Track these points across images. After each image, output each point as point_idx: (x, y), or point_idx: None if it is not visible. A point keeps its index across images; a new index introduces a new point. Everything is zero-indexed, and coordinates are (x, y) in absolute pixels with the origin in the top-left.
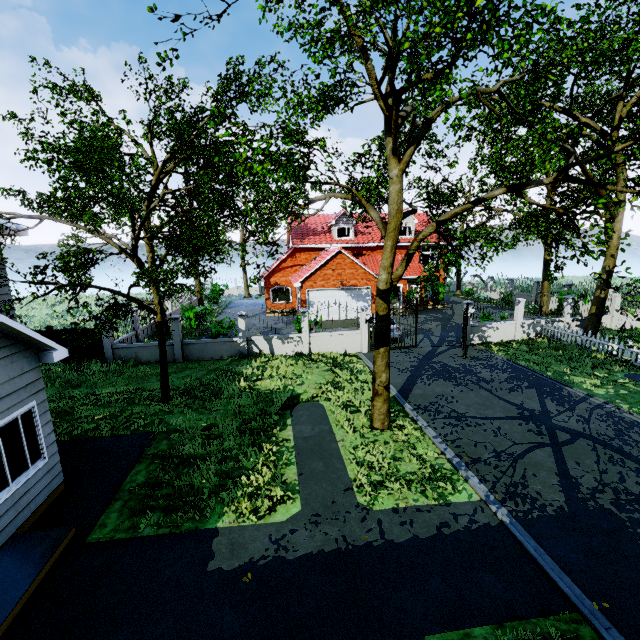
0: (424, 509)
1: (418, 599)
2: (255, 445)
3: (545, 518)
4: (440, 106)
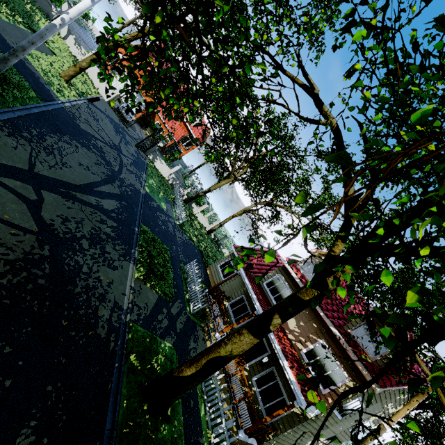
0: (38, 73)
1: (3, 48)
2: (2, 2)
3: (71, 117)
4: None
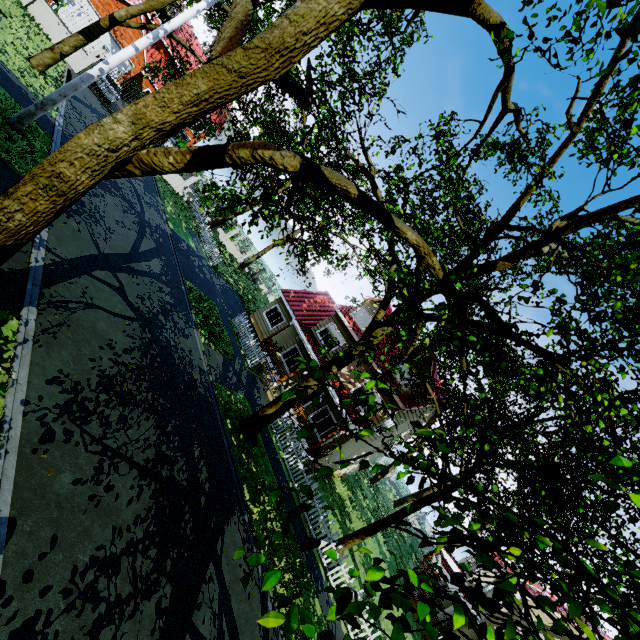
0: (21, 82)
1: None
2: None
3: None
4: None
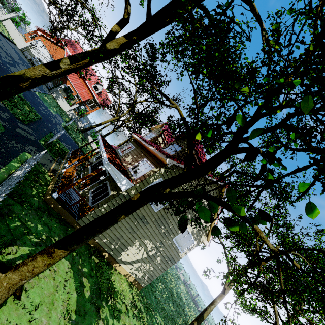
0: None
1: None
2: None
3: None
4: (81, 1)
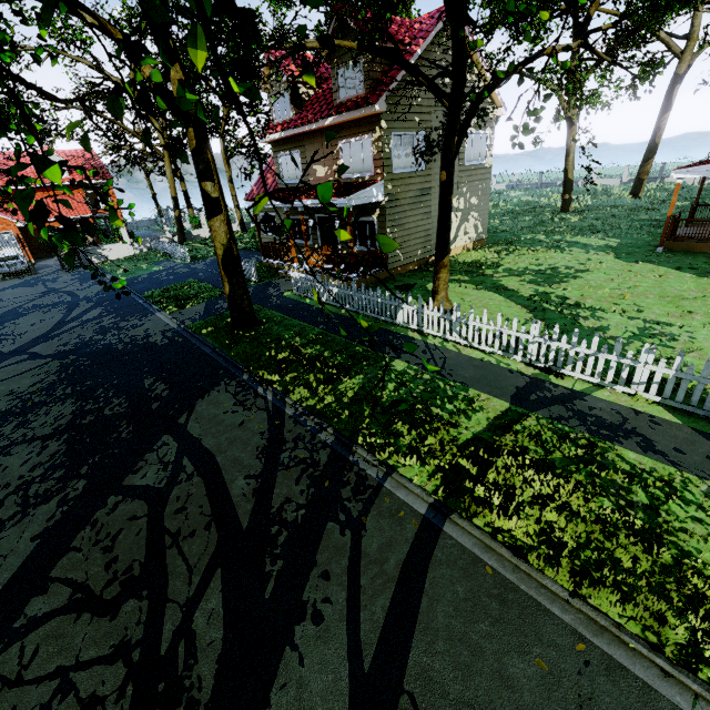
0: None
1: None
2: None
3: None
4: None
